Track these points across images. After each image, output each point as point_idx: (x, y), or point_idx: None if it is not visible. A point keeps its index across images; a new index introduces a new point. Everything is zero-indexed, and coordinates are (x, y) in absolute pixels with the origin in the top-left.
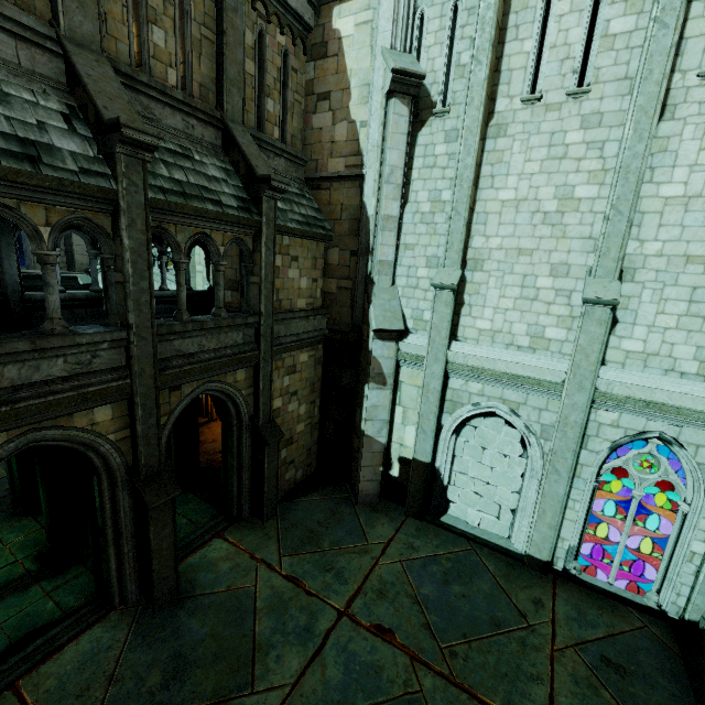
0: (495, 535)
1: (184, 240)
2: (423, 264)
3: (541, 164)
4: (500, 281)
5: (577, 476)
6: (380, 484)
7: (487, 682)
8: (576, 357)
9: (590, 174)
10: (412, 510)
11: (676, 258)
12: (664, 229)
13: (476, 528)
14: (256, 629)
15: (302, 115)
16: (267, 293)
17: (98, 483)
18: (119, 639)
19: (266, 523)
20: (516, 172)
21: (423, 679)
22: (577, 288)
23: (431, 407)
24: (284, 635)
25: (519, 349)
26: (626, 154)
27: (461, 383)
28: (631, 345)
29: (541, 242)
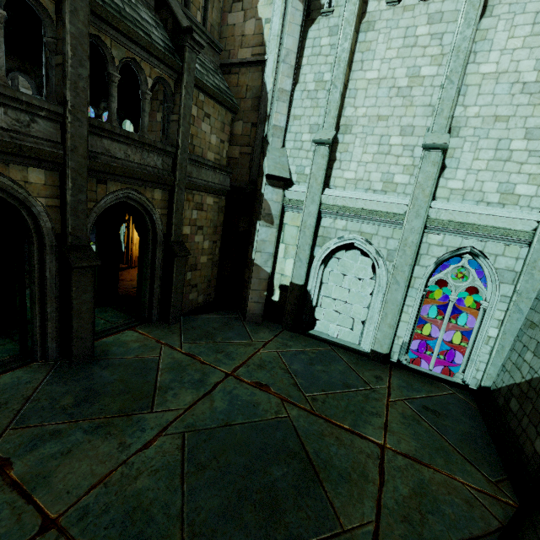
0: (349, 342)
1: (117, 57)
2: (307, 131)
3: (398, 51)
4: (363, 141)
5: (411, 286)
6: (264, 306)
7: (339, 414)
8: (415, 192)
9: (432, 58)
10: (287, 324)
11: (488, 118)
12: (481, 97)
13: (335, 338)
14: (157, 379)
15: (220, 11)
16: (183, 130)
17: (28, 244)
18: (38, 378)
19: (171, 325)
20: (379, 57)
21: (290, 410)
22: (419, 143)
23: (306, 239)
24: (181, 383)
25: (374, 192)
26: (458, 38)
27: (330, 222)
28: (454, 184)
29: (395, 110)
